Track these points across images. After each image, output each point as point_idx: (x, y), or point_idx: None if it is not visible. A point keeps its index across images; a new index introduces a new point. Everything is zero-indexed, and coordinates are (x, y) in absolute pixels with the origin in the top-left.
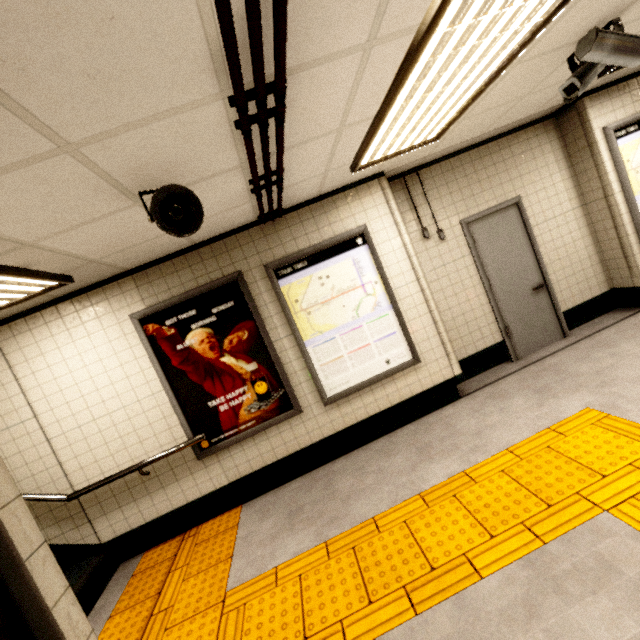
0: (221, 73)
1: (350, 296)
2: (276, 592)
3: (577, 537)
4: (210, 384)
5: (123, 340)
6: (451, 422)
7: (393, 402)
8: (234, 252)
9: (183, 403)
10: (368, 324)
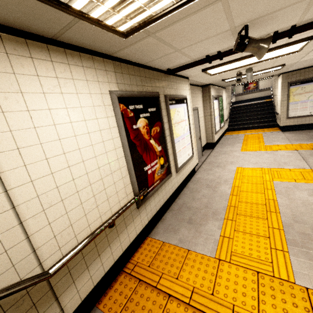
0: (311, 18)
1: (183, 123)
2: (236, 239)
3: (276, 186)
4: (145, 155)
5: (103, 109)
6: (204, 178)
7: (188, 172)
8: (156, 81)
9: (133, 167)
10: (186, 137)
